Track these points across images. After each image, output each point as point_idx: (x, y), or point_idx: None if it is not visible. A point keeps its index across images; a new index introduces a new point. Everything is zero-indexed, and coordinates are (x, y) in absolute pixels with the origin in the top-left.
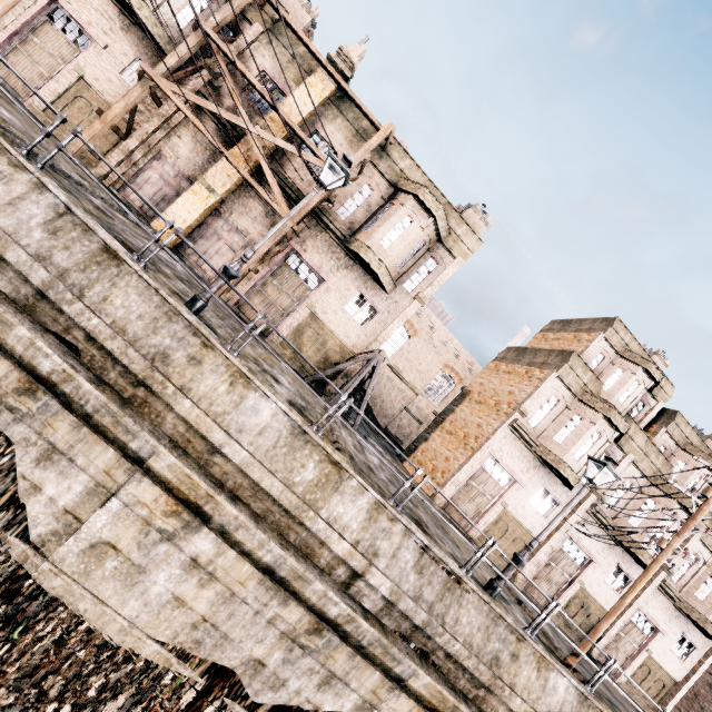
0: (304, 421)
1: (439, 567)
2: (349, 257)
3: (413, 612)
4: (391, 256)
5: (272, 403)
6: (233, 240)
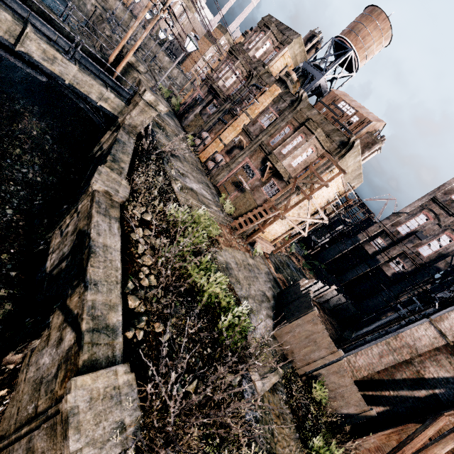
0: (170, 60)
1: (185, 79)
2: None
3: (182, 84)
4: (177, 15)
5: (167, 58)
6: (140, 5)
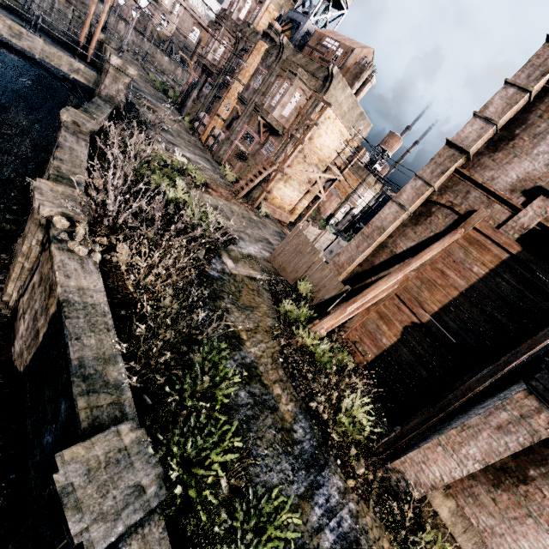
0: (171, 60)
1: None
2: (158, 6)
3: None
4: (169, 7)
5: (166, 58)
6: (127, 5)
